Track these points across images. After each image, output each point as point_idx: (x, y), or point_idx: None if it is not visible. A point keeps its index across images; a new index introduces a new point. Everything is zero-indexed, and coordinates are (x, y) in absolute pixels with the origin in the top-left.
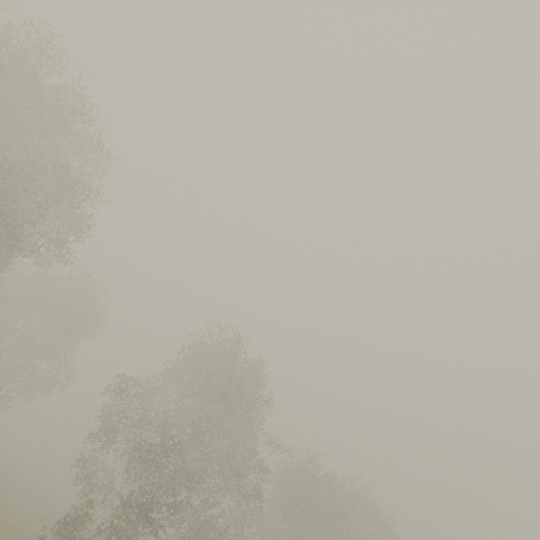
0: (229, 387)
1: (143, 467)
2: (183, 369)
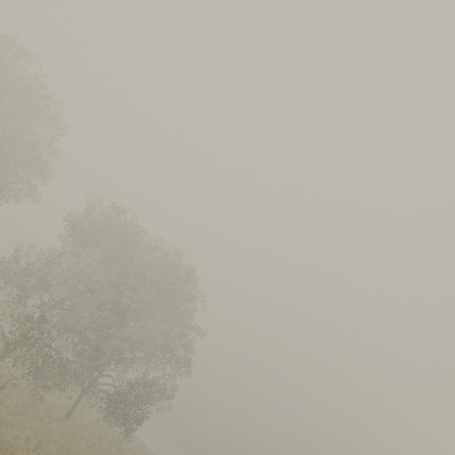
0: None
1: None
2: None
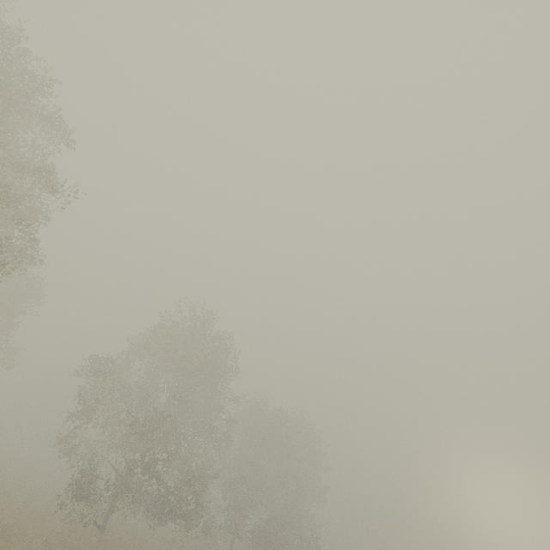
0: (205, 362)
1: (136, 439)
2: (154, 345)
